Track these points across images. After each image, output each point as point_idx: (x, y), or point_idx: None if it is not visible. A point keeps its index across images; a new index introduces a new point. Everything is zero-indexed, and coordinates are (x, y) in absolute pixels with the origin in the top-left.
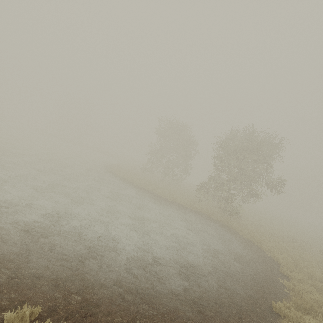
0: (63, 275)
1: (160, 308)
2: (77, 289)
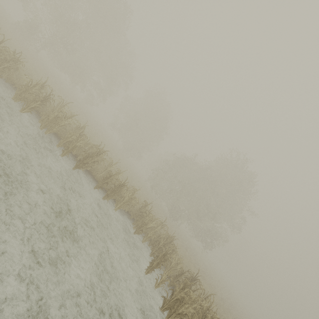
0: None
1: None
2: None
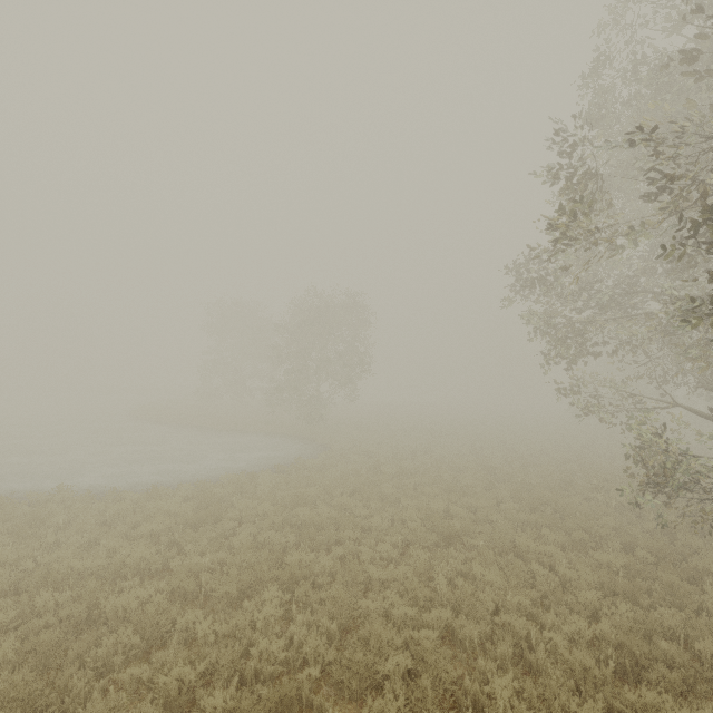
0: (6, 493)
1: (104, 493)
2: (19, 495)
